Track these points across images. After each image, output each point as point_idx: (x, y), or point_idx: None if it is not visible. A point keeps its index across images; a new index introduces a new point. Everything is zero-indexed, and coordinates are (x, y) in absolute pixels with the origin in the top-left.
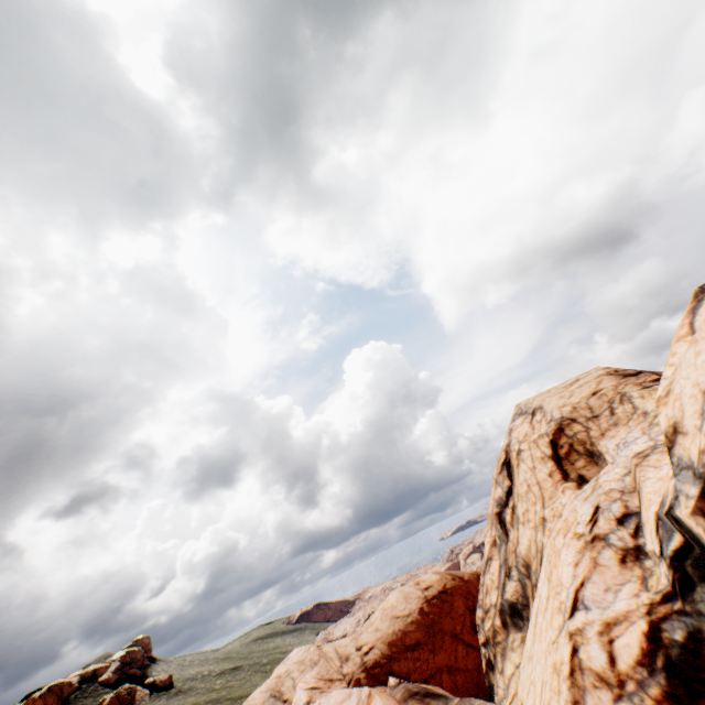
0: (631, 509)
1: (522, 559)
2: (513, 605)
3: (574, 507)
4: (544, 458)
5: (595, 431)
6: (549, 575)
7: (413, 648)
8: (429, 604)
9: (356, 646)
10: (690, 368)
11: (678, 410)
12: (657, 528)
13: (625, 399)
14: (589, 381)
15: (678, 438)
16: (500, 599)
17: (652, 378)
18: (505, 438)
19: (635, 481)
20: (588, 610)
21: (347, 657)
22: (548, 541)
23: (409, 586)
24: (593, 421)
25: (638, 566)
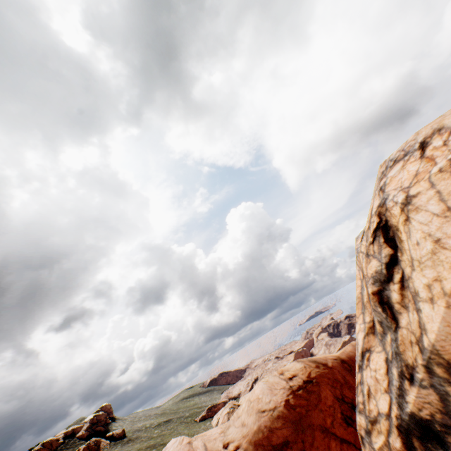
0: None
1: (437, 354)
2: (425, 424)
3: None
4: None
5: None
6: None
7: (281, 448)
8: (294, 396)
9: (223, 442)
10: None
11: None
12: None
13: None
14: None
15: None
16: (397, 411)
17: None
18: (372, 204)
19: None
20: None
21: None
22: None
23: (273, 376)
24: None
25: None
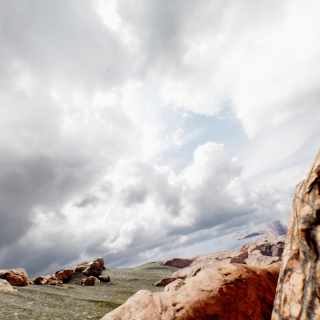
0: None
1: None
2: None
3: None
4: None
5: None
6: None
7: (212, 318)
8: (227, 286)
9: (173, 301)
10: None
11: None
12: None
13: None
14: None
15: None
16: (305, 317)
17: None
18: (314, 162)
19: None
20: None
21: (166, 307)
22: None
23: (213, 269)
24: None
25: None
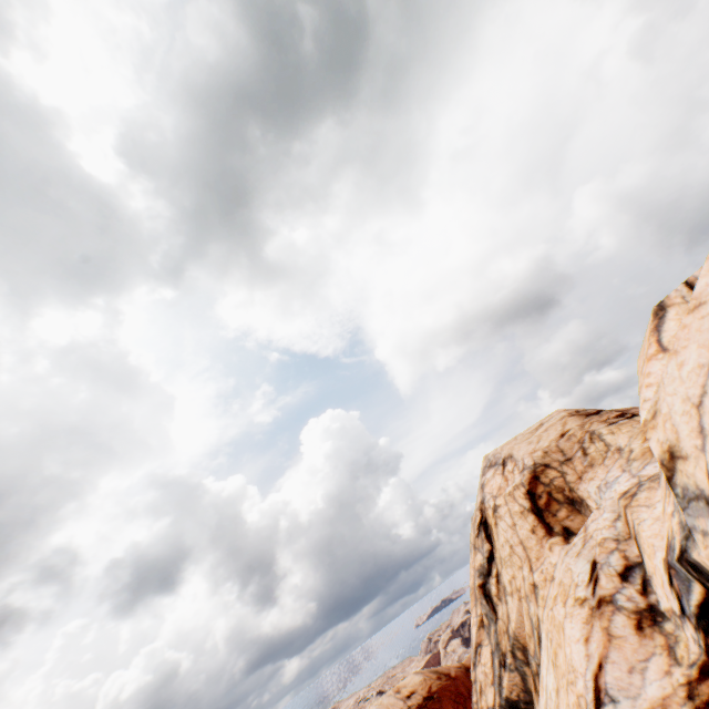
0: (632, 559)
1: (517, 640)
2: (515, 704)
3: (567, 565)
4: (524, 512)
5: (571, 475)
6: (553, 658)
7: None
8: None
9: None
10: (675, 382)
11: (670, 431)
12: (670, 579)
13: (595, 437)
14: (554, 424)
15: (677, 465)
16: (498, 699)
17: (615, 414)
18: (477, 495)
19: (628, 526)
20: (616, 703)
21: None
22: (544, 613)
23: (388, 696)
24: (567, 464)
25: (658, 632)
